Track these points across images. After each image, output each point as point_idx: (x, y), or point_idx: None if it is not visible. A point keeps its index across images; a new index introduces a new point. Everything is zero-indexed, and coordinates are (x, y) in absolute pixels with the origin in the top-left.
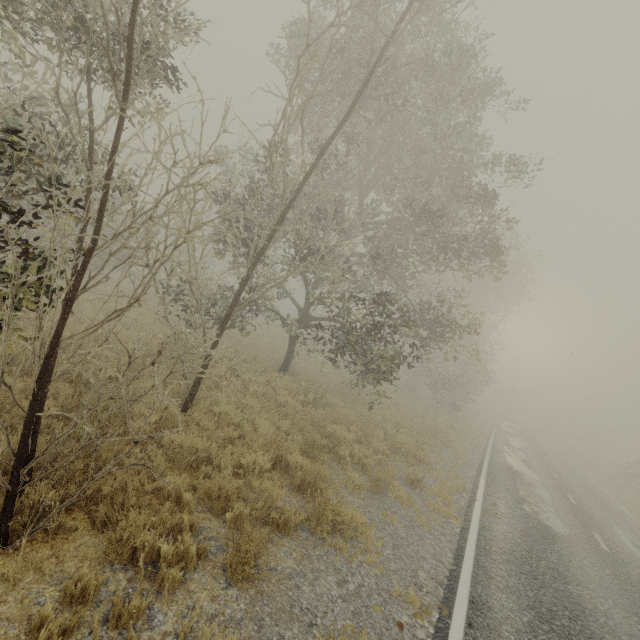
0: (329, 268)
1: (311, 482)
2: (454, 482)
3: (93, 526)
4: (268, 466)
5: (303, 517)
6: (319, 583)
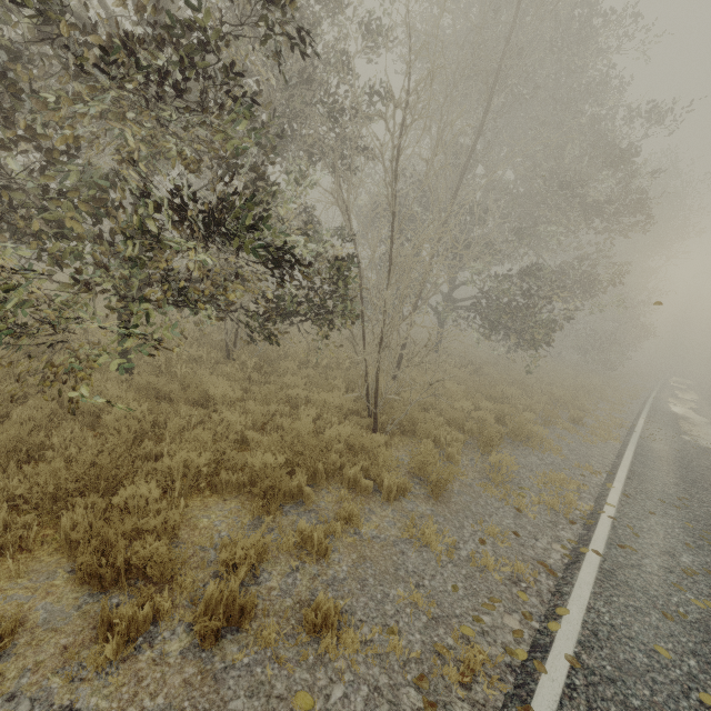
0: (482, 259)
1: (502, 417)
2: (612, 421)
3: (403, 433)
4: (472, 408)
5: (506, 431)
6: (528, 458)
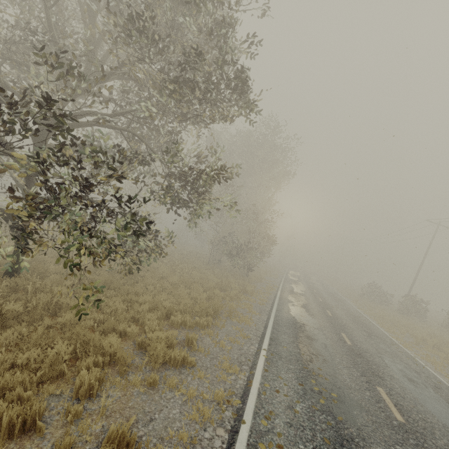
0: None
1: None
2: (216, 392)
3: None
4: None
5: None
6: None
